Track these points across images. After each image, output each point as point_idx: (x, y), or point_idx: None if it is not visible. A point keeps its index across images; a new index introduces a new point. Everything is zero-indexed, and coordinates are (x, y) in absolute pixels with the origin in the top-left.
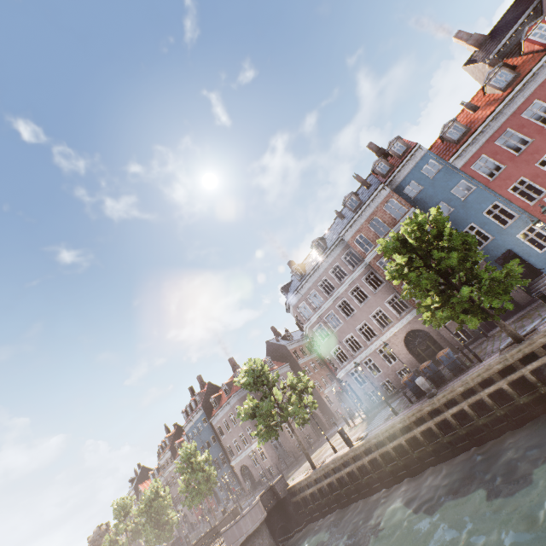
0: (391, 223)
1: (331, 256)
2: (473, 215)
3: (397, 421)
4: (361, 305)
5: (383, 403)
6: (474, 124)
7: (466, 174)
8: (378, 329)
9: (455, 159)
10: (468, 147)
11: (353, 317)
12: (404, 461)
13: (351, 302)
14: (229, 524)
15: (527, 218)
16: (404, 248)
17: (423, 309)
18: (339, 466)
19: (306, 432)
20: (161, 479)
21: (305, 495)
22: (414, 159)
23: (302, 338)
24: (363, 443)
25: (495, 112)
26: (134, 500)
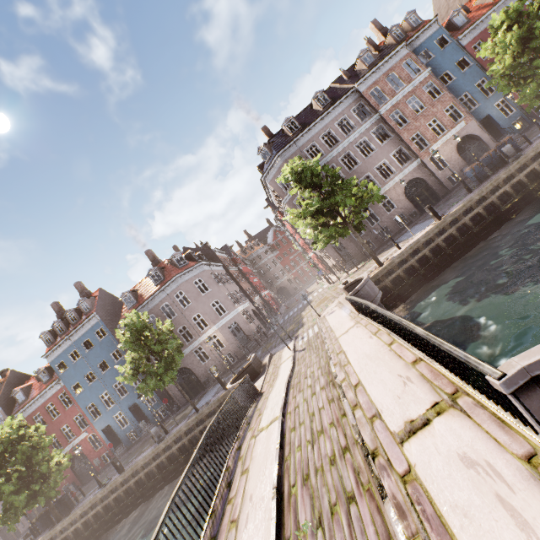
0: (407, 81)
1: (340, 107)
2: (469, 85)
3: (502, 173)
4: (367, 157)
5: (378, 249)
6: (473, 19)
7: (467, 52)
8: (381, 180)
9: (463, 37)
10: (472, 31)
11: (357, 170)
12: (508, 206)
13: (357, 155)
14: (361, 283)
15: (501, 93)
16: (517, 23)
17: (521, 82)
18: (431, 238)
19: (257, 324)
20: None
21: (386, 284)
22: (430, 31)
23: (223, 250)
24: (464, 204)
25: (493, 9)
26: None
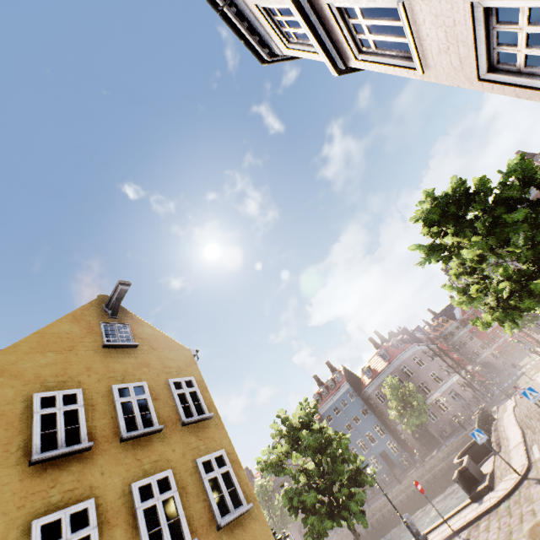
0: None
1: None
2: None
3: None
4: None
5: None
6: None
7: None
8: None
9: None
10: None
11: None
12: None
13: None
14: None
15: None
16: None
17: None
18: None
19: (472, 393)
20: (278, 480)
21: None
22: None
23: (419, 331)
24: None
25: None
26: (272, 486)
